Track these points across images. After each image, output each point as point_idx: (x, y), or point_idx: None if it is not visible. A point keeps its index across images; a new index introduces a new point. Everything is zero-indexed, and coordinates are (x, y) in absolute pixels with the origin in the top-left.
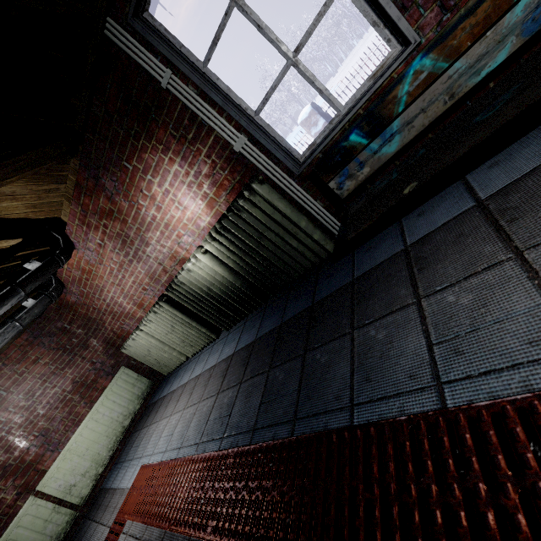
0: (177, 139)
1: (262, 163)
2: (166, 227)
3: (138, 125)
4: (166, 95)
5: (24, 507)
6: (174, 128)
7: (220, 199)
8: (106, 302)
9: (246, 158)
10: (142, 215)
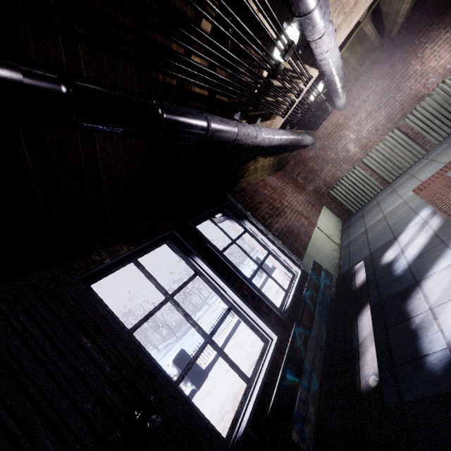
0: None
1: None
2: (421, 75)
3: (435, 19)
4: None
5: (315, 229)
6: None
7: None
8: (336, 150)
9: None
10: (408, 71)
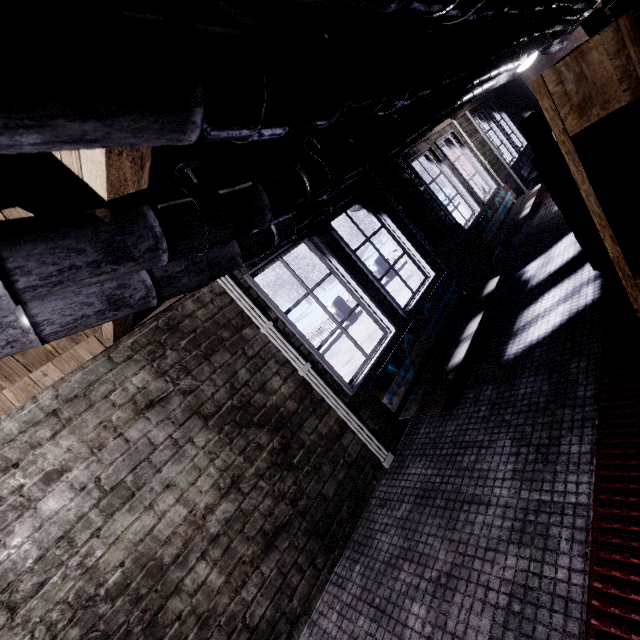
0: None
1: None
2: None
3: None
4: None
5: None
6: None
7: None
8: None
9: None
10: None
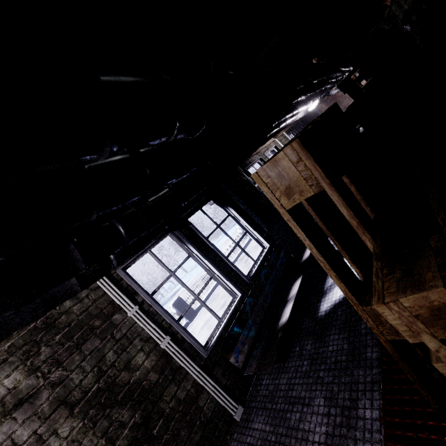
0: None
1: None
2: None
3: None
4: None
5: None
6: None
7: None
8: None
9: None
10: None
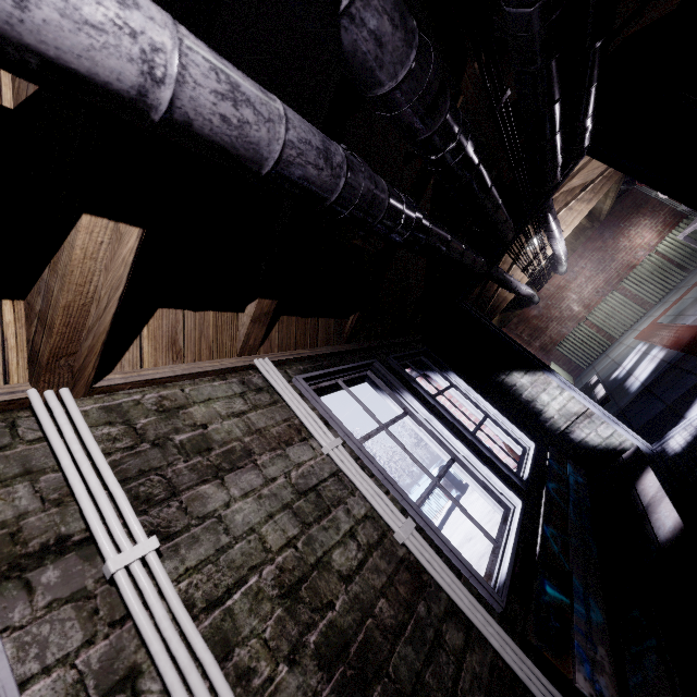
0: (650, 212)
1: (689, 213)
2: (630, 250)
3: (634, 210)
4: (651, 199)
5: None
6: (650, 209)
7: (665, 231)
8: (560, 309)
9: (681, 213)
10: (618, 246)
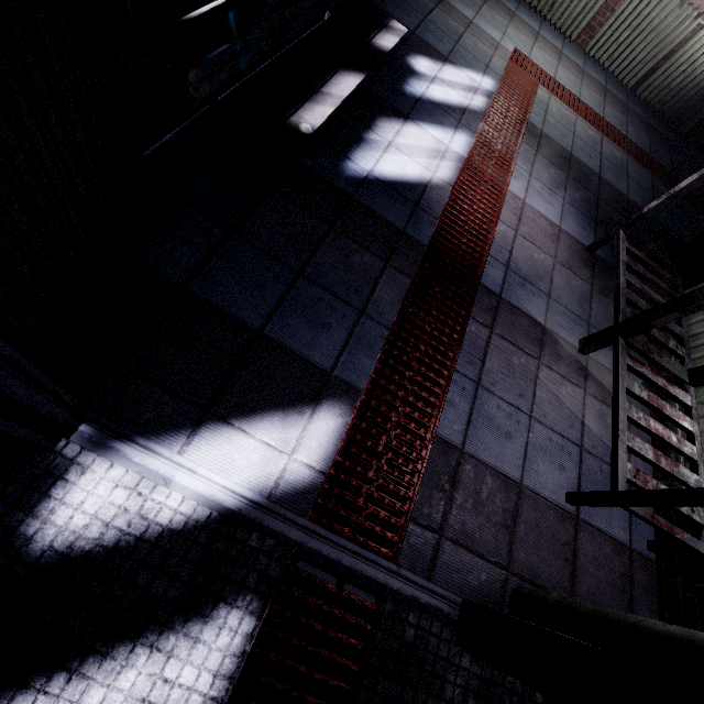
0: None
1: None
2: None
3: None
4: None
5: None
6: None
7: None
8: None
9: None
10: None
